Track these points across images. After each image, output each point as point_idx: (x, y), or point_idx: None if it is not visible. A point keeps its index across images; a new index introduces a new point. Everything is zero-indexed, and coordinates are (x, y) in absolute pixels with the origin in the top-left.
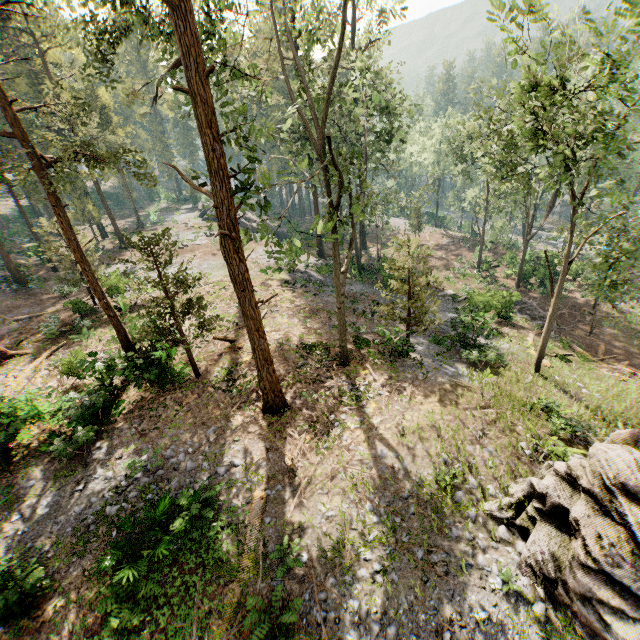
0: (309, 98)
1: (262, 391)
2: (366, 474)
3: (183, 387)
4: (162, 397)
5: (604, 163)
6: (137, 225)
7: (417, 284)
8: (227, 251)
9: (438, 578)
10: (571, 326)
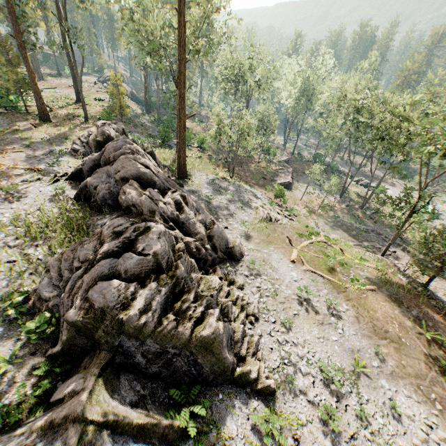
0: (62, 2)
1: (39, 110)
2: (56, 134)
3: (19, 113)
4: (9, 113)
5: (155, 52)
6: (57, 73)
7: (122, 98)
8: (18, 45)
9: (50, 144)
10: (239, 165)
